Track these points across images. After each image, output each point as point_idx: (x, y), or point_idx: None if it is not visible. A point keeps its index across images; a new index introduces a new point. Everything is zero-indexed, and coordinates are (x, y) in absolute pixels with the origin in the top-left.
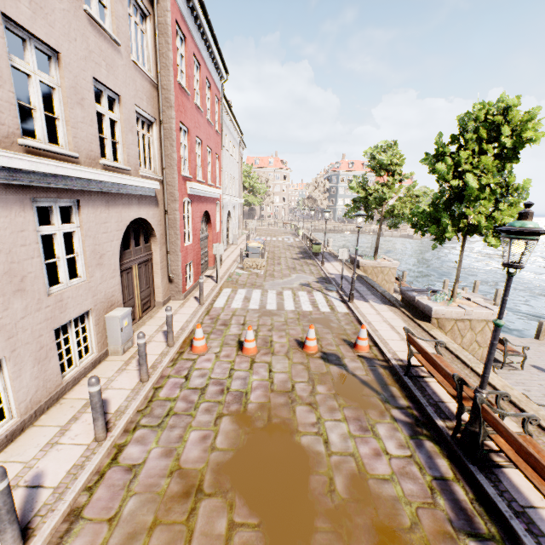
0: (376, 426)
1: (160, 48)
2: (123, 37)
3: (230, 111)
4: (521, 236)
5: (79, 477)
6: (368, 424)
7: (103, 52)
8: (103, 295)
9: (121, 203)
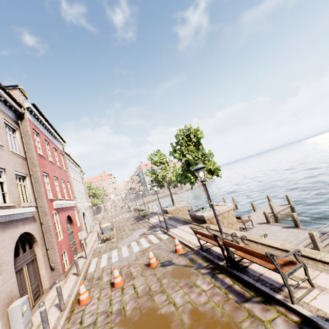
0: (196, 282)
1: (25, 141)
2: (4, 142)
3: (70, 159)
4: (199, 170)
5: None
6: (192, 283)
7: None
8: (4, 293)
9: (11, 227)
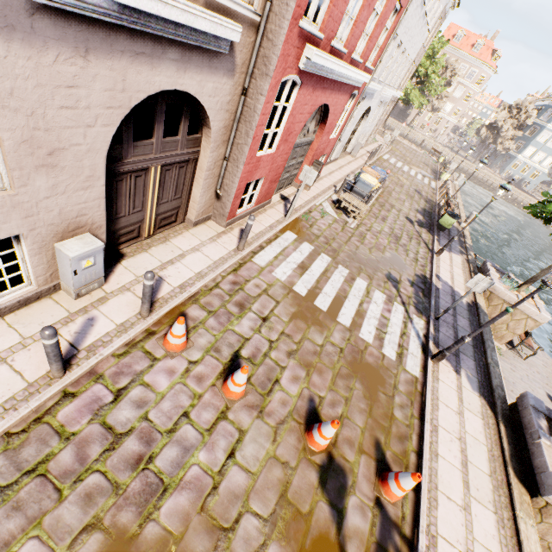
0: None
1: None
2: None
3: None
4: None
5: None
6: None
7: None
8: (55, 213)
9: (129, 51)
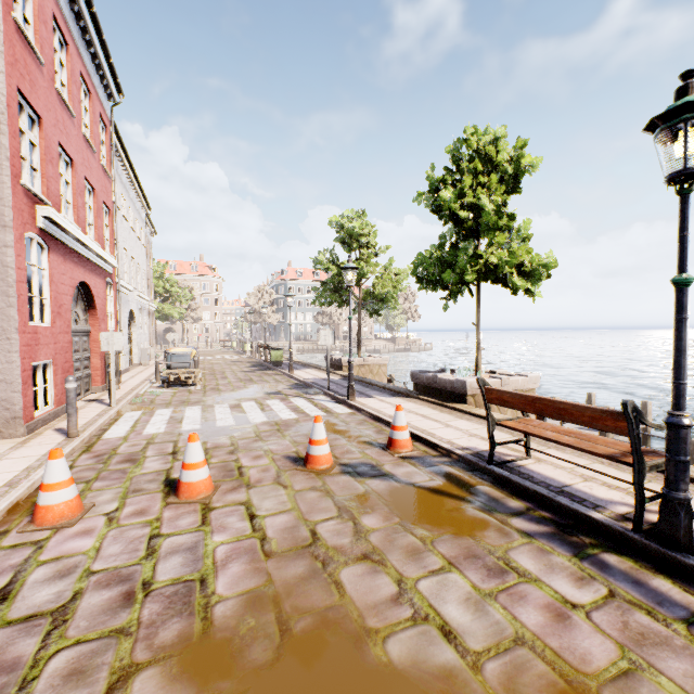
0: (511, 557)
1: None
2: None
3: (128, 163)
4: None
5: None
6: (496, 559)
7: None
8: None
9: None
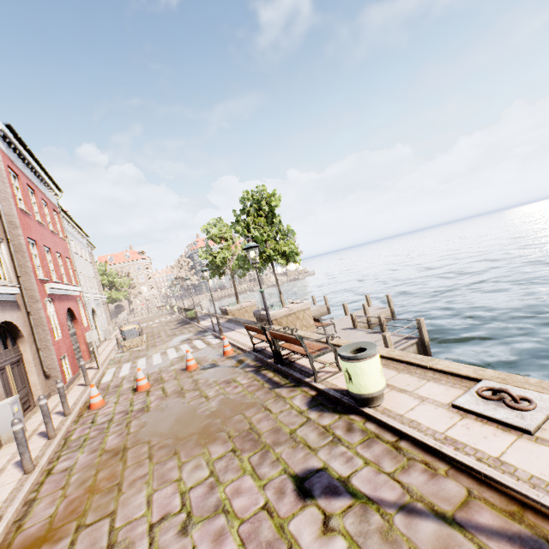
0: (237, 378)
1: None
2: None
3: (70, 220)
4: (250, 249)
5: (23, 488)
6: (232, 380)
7: None
8: None
9: None
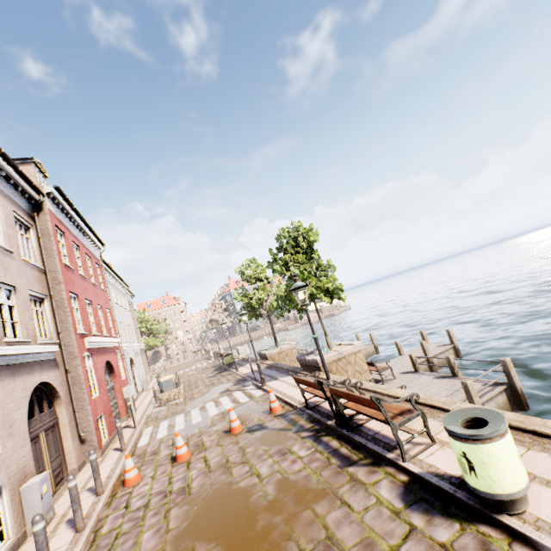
0: (292, 447)
1: (44, 244)
2: (14, 246)
3: (112, 271)
4: (298, 290)
5: None
6: (286, 450)
7: (1, 261)
8: (16, 466)
9: (25, 372)
